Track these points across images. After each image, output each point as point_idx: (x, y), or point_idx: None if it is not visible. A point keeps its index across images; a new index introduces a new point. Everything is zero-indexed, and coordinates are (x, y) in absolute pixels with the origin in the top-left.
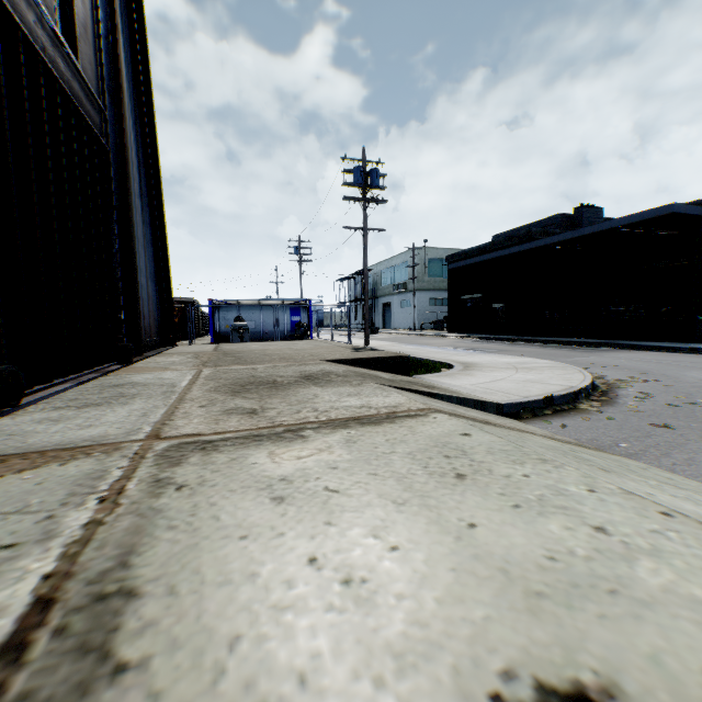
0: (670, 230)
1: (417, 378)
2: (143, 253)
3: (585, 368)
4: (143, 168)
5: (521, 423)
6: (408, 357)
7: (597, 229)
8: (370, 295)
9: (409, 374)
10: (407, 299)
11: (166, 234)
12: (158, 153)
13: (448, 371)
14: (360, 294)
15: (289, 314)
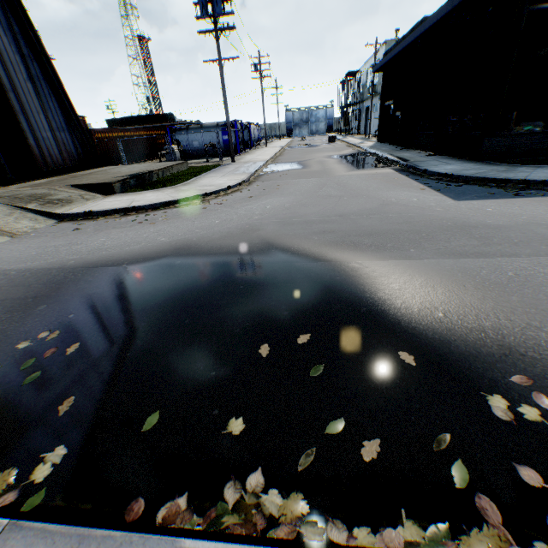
0: (546, 3)
1: (104, 196)
2: (42, 118)
3: (248, 190)
4: (31, 58)
5: (38, 223)
6: (112, 183)
7: (431, 23)
8: (360, 99)
9: (116, 193)
10: (377, 104)
11: (68, 97)
12: (40, 41)
13: (145, 191)
14: (346, 100)
15: (220, 134)
